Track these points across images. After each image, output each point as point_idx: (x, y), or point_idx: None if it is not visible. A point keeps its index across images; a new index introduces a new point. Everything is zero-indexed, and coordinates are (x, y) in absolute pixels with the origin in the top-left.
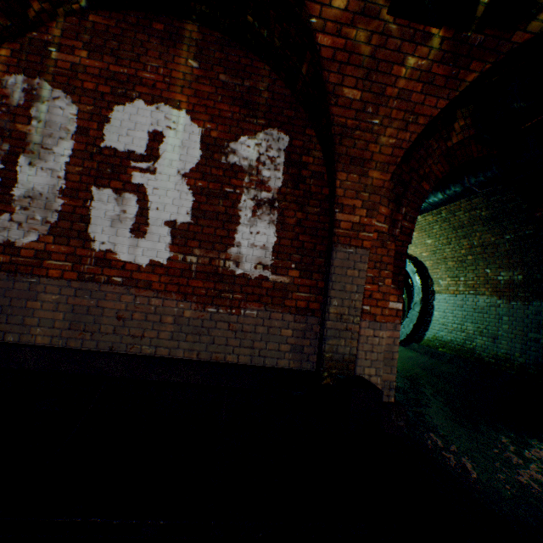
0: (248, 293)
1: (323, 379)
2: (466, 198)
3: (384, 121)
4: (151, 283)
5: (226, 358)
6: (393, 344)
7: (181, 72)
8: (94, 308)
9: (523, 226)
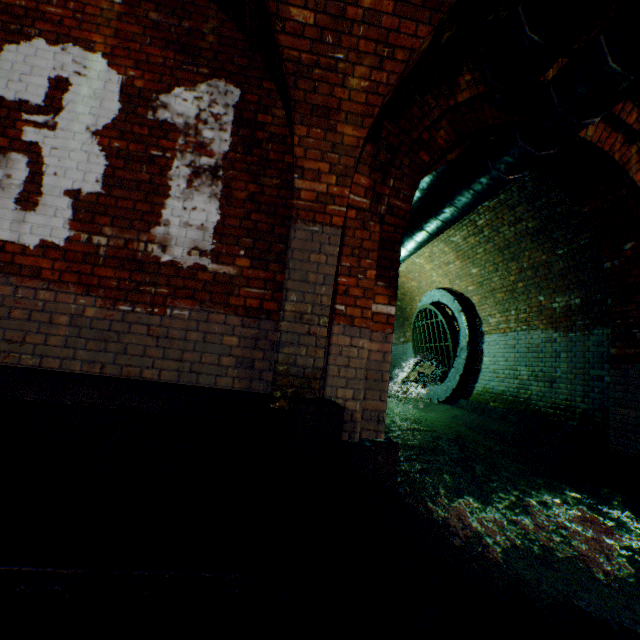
0: (177, 286)
1: (275, 401)
2: (508, 207)
3: (351, 56)
4: (40, 271)
5: (144, 374)
6: (383, 361)
7: (98, 8)
8: None
9: (577, 236)
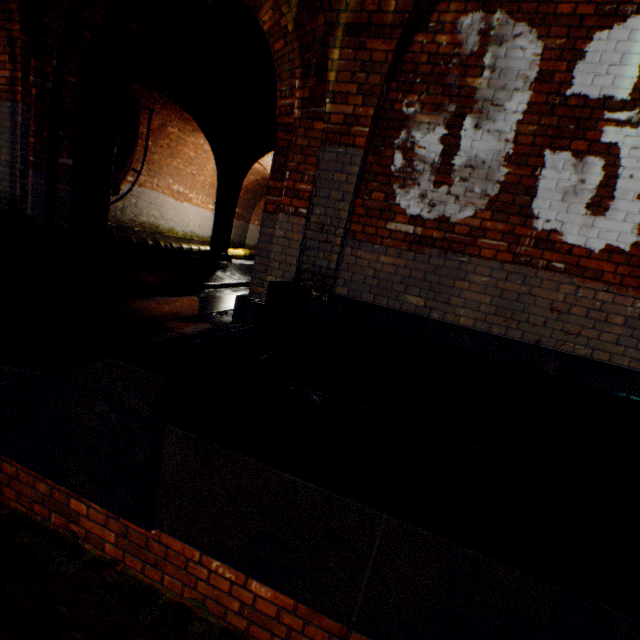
0: None
1: None
2: None
3: None
4: (600, 274)
5: None
6: None
7: None
8: (524, 295)
9: None
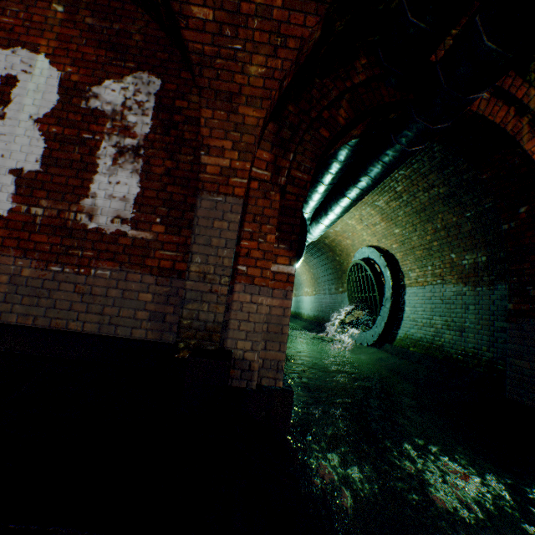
0: (101, 250)
1: (179, 352)
2: (421, 174)
3: (248, 46)
4: None
5: (69, 325)
6: (283, 316)
7: (43, 16)
8: None
9: (482, 200)
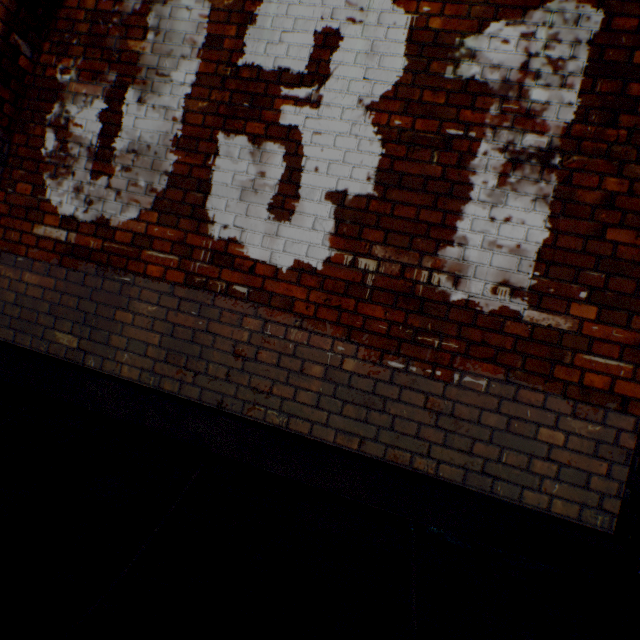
0: (471, 340)
1: None
2: None
3: None
4: (292, 302)
5: (414, 462)
6: None
7: None
8: (202, 333)
9: None
